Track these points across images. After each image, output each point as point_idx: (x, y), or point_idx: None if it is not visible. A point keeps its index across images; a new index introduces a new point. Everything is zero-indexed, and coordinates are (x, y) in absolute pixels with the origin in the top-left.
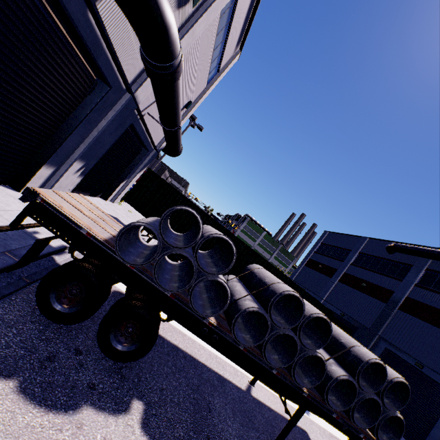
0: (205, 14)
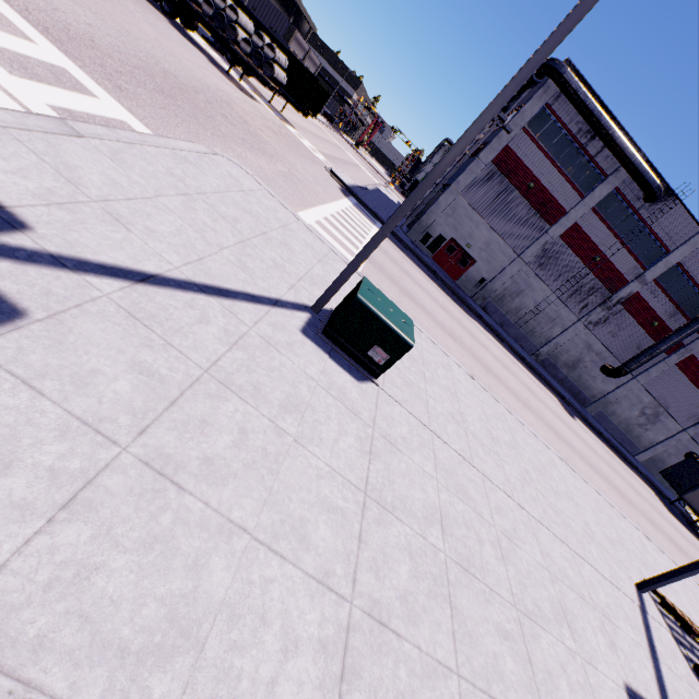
0: None
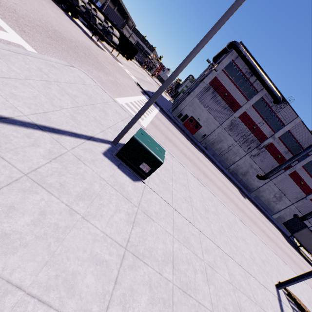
0: None
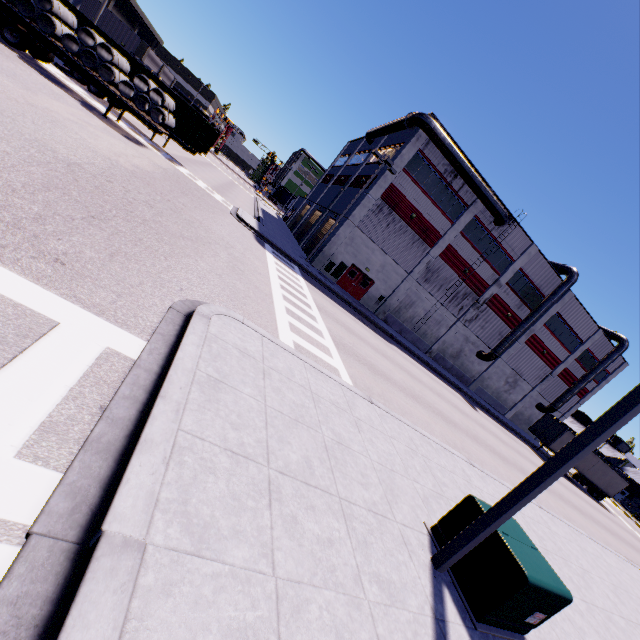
0: None
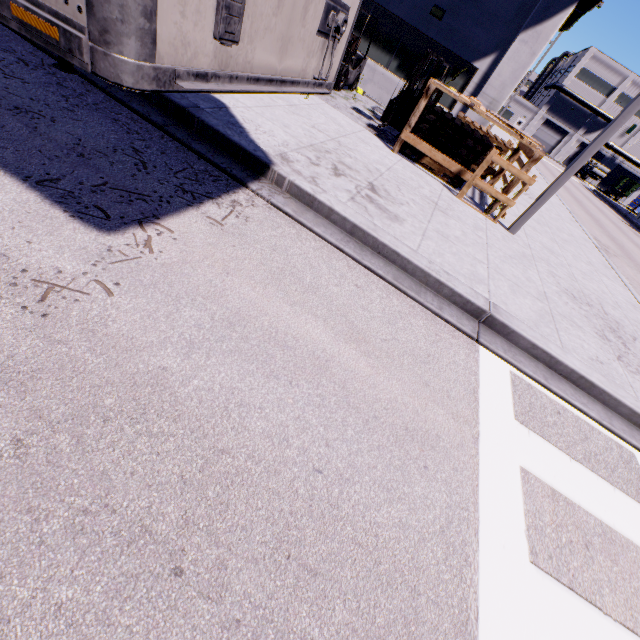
0: (638, 133)
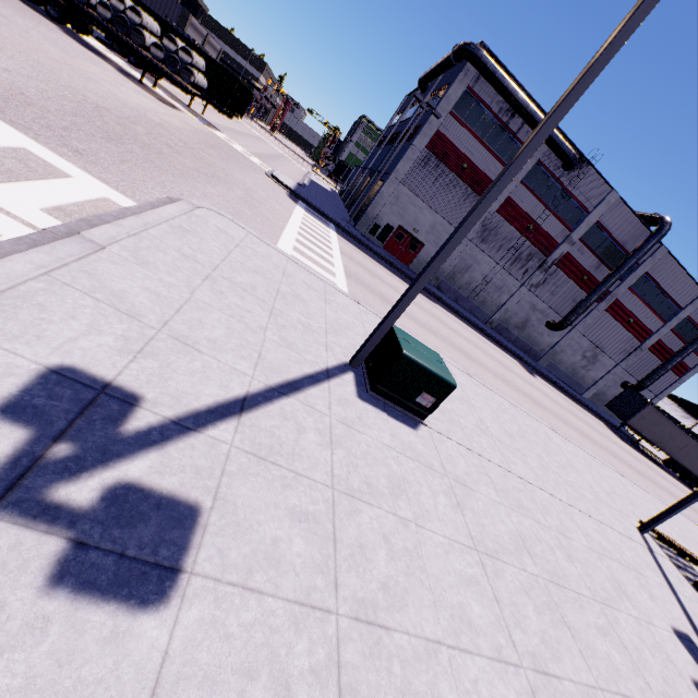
0: None
